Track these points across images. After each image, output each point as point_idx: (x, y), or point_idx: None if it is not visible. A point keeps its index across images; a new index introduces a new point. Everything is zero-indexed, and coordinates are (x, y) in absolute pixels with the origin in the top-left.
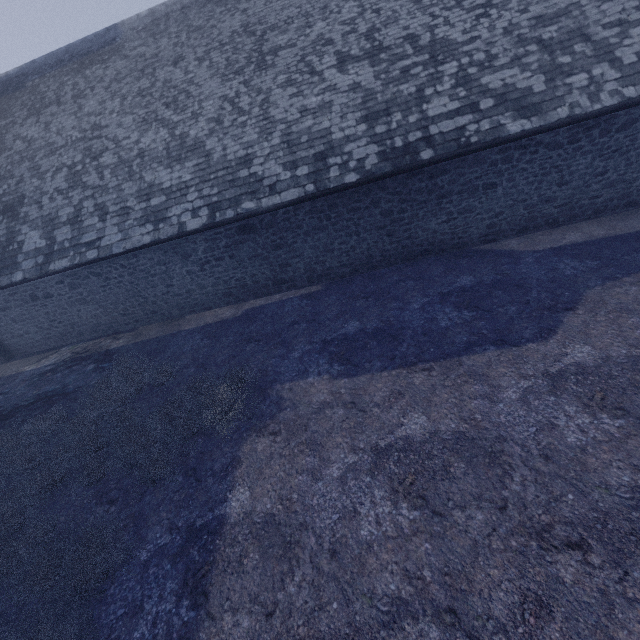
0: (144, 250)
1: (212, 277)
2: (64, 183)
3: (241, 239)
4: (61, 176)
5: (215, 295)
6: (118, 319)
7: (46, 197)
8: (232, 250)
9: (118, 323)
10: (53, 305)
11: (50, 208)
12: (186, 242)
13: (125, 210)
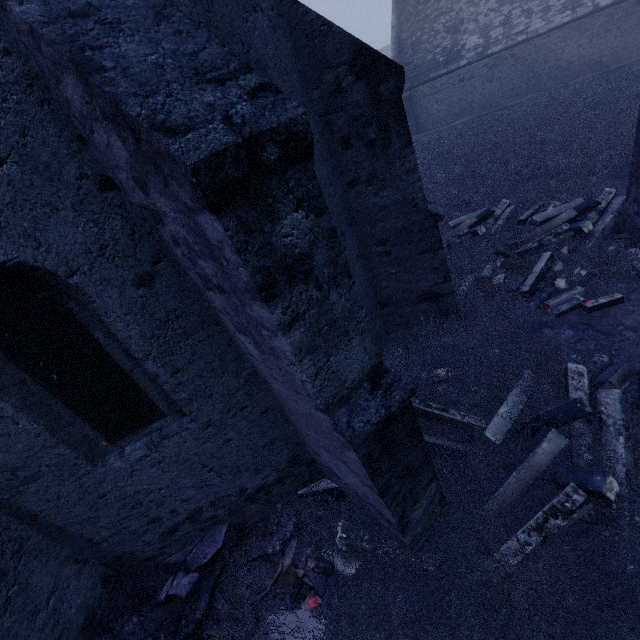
0: (557, 31)
1: (593, 48)
2: (495, 5)
3: (633, 11)
4: (492, 1)
5: (587, 65)
6: (505, 94)
7: (481, 16)
8: (621, 22)
9: (503, 98)
10: (469, 86)
11: (485, 21)
12: (591, 20)
13: (547, 8)
